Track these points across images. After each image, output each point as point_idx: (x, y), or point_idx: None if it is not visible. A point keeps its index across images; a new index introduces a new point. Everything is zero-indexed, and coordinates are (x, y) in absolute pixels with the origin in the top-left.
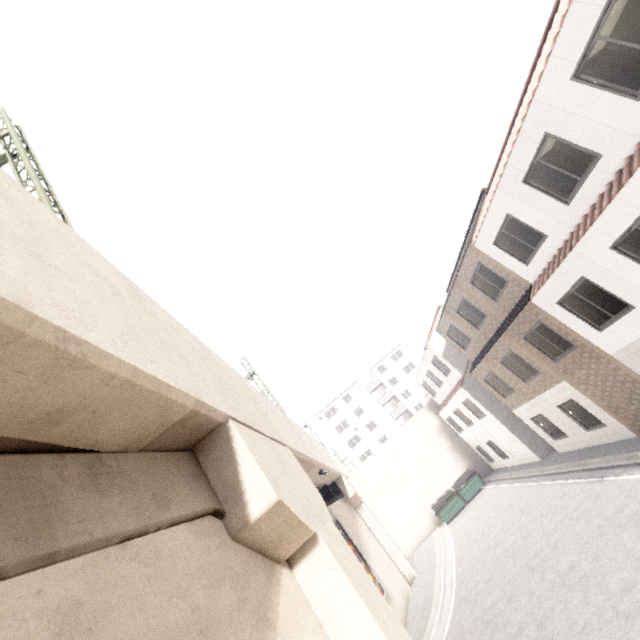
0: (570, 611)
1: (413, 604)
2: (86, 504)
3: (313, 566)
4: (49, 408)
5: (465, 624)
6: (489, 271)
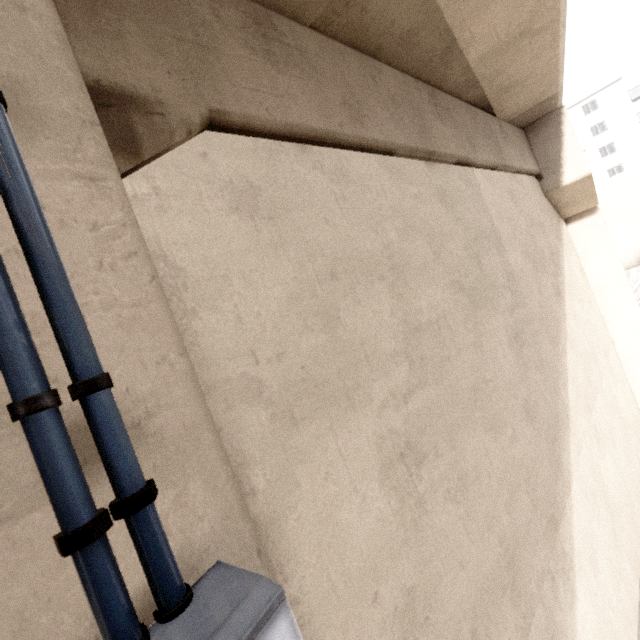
0: None
1: None
2: (505, 148)
3: (585, 226)
4: (514, 80)
5: None
6: None
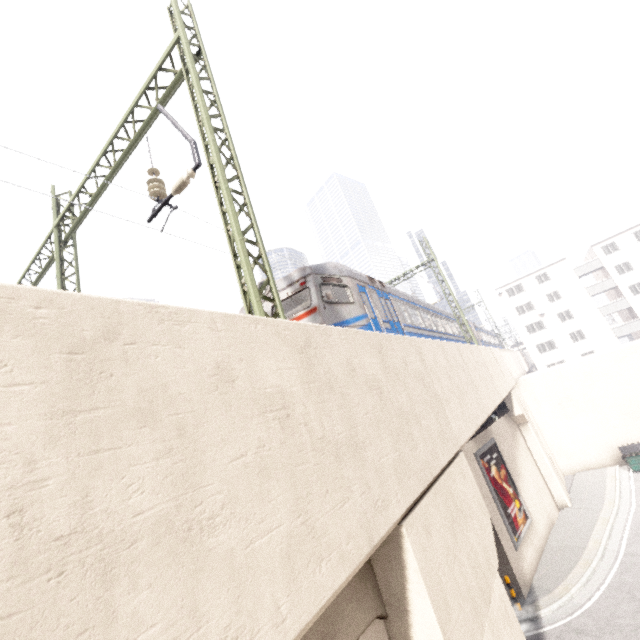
0: None
1: (557, 536)
2: None
3: None
4: None
5: (619, 619)
6: None
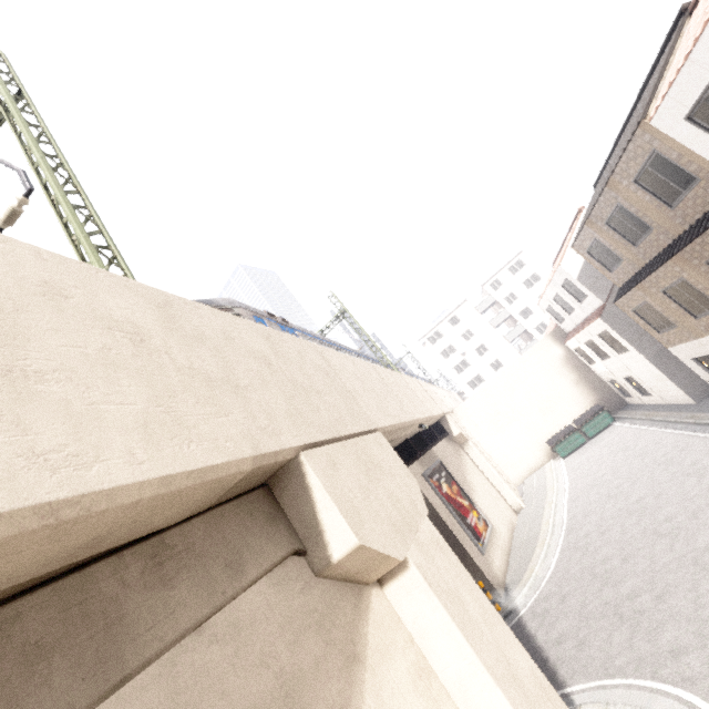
0: (699, 594)
1: (518, 535)
2: (153, 605)
3: (403, 587)
4: (80, 544)
5: (572, 570)
6: (669, 163)
